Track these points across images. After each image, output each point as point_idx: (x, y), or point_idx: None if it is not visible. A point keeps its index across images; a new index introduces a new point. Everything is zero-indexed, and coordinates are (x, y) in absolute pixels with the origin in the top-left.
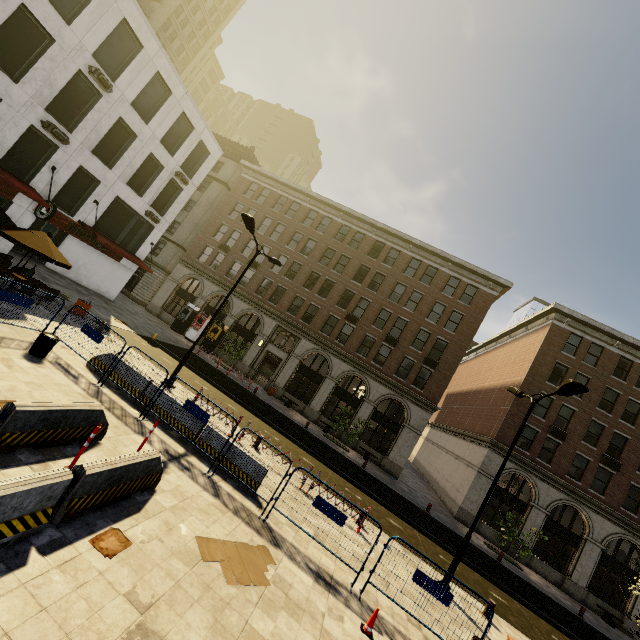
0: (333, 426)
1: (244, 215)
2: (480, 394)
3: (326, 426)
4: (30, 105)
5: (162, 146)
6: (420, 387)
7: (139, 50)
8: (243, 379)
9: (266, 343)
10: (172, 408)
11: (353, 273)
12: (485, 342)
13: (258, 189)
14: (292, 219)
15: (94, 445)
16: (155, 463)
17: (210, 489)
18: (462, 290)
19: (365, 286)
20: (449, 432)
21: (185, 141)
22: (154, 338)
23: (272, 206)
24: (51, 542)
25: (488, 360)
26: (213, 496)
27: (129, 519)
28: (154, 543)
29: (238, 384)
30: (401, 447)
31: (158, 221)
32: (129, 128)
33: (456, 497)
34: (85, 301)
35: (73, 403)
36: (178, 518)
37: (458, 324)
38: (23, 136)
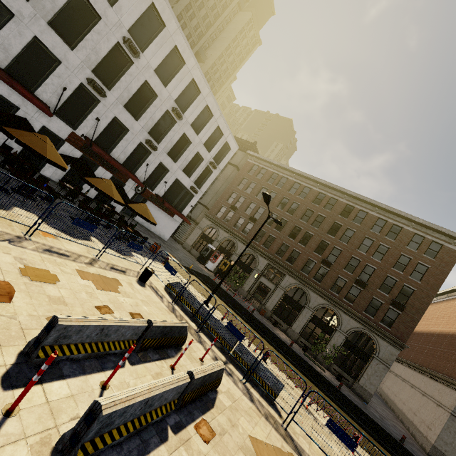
0: (310, 347)
1: (264, 193)
2: (445, 338)
3: (304, 346)
4: (141, 131)
5: (204, 147)
6: (384, 324)
7: (198, 94)
8: (243, 301)
9: (259, 276)
10: (216, 325)
11: (327, 228)
12: (447, 290)
13: (258, 169)
14: (281, 189)
15: (180, 349)
16: (221, 371)
17: (247, 394)
18: (426, 246)
19: (337, 238)
20: (413, 368)
21: (217, 143)
22: (190, 268)
23: (267, 180)
24: (176, 423)
25: (451, 307)
26: (250, 401)
27: (209, 412)
28: (227, 436)
29: (241, 305)
30: (371, 375)
31: (197, 192)
32: (187, 138)
33: (427, 433)
34: (157, 243)
35: (175, 321)
36: (235, 417)
37: (423, 274)
38: (135, 148)
